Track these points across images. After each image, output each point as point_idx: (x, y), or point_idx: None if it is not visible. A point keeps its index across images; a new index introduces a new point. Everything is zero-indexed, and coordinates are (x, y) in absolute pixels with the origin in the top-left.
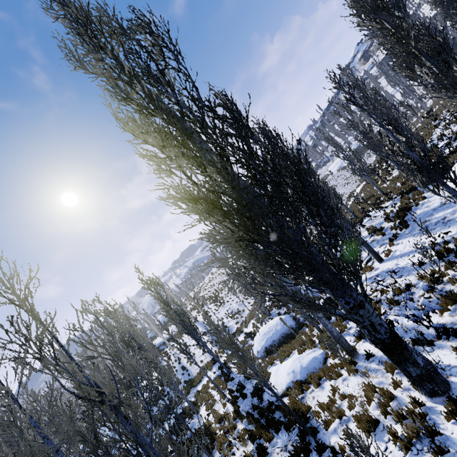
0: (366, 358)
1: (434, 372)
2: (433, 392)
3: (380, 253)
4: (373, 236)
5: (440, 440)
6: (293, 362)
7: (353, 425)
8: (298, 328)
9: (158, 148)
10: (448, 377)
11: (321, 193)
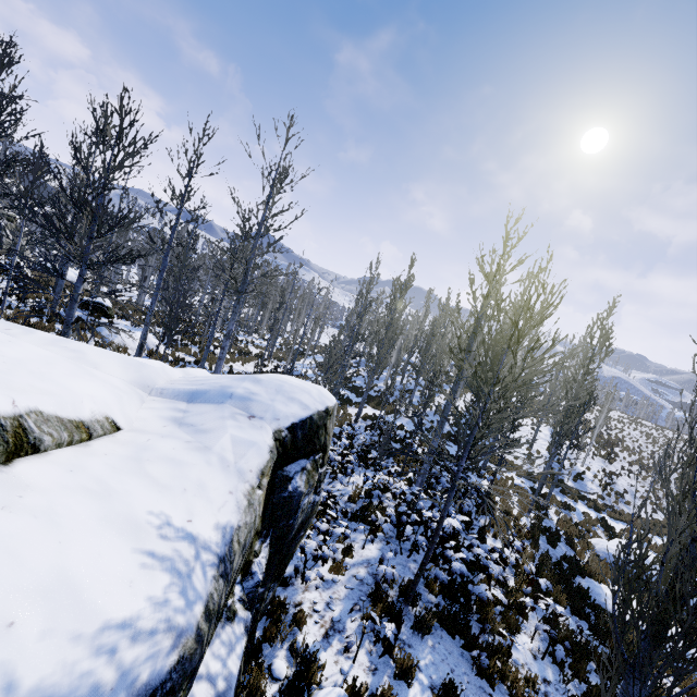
0: None
1: None
2: None
3: None
4: None
5: None
6: None
7: None
8: None
9: None
10: None
11: None
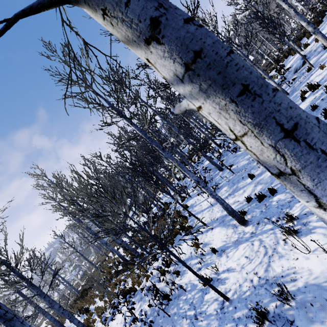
0: None
1: None
2: None
3: None
4: None
5: None
6: None
7: None
8: None
9: None
10: None
11: None
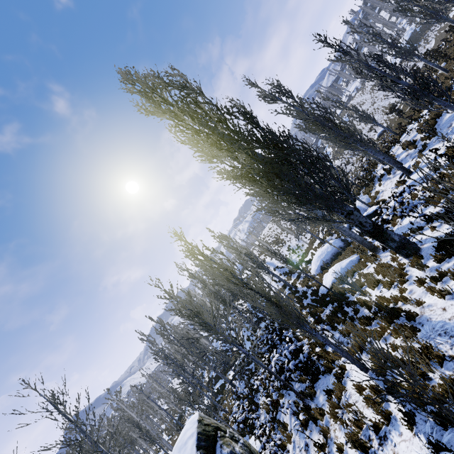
0: (383, 251)
1: (407, 243)
2: (407, 255)
3: (411, 167)
4: (407, 151)
5: (406, 278)
6: (336, 267)
7: (367, 288)
8: (346, 247)
9: (209, 155)
10: (422, 245)
11: (305, 154)
